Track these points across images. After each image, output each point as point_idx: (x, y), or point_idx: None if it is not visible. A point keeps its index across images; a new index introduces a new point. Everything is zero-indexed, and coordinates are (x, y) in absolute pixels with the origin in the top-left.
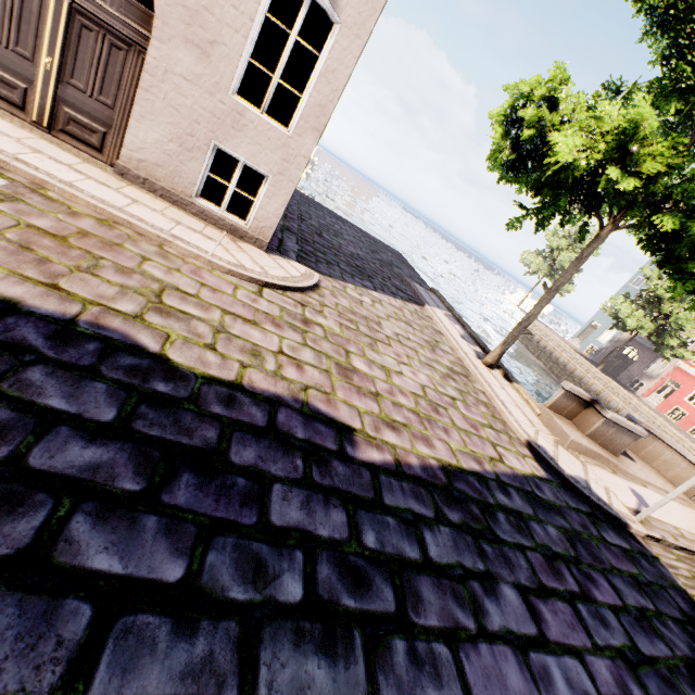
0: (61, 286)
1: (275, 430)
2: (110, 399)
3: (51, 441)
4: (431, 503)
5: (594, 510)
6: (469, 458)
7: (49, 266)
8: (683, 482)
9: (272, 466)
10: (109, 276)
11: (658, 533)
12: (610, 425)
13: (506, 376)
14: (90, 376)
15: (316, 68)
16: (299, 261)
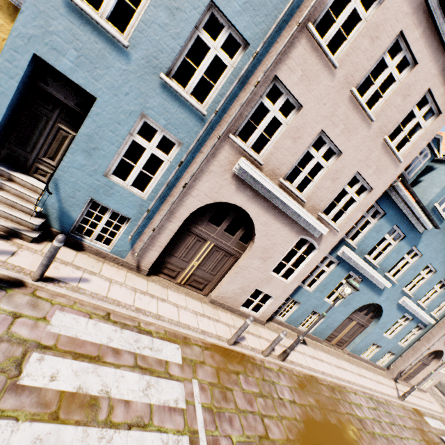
0: None
1: None
2: None
3: None
4: None
5: None
6: None
7: None
8: None
9: None
10: None
11: None
12: None
13: None
14: None
15: None
16: None
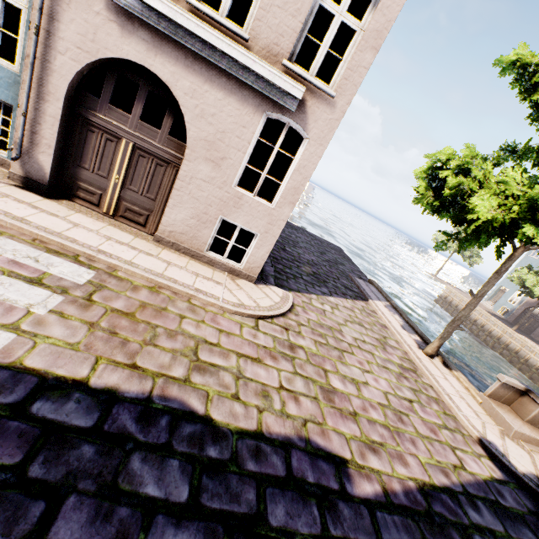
0: (138, 364)
1: (292, 478)
2: (182, 475)
3: (154, 533)
4: (420, 536)
5: None
6: (437, 471)
7: (128, 346)
8: None
9: (298, 521)
10: (163, 343)
11: None
12: None
13: (445, 363)
14: (167, 453)
15: (292, 166)
16: (275, 282)
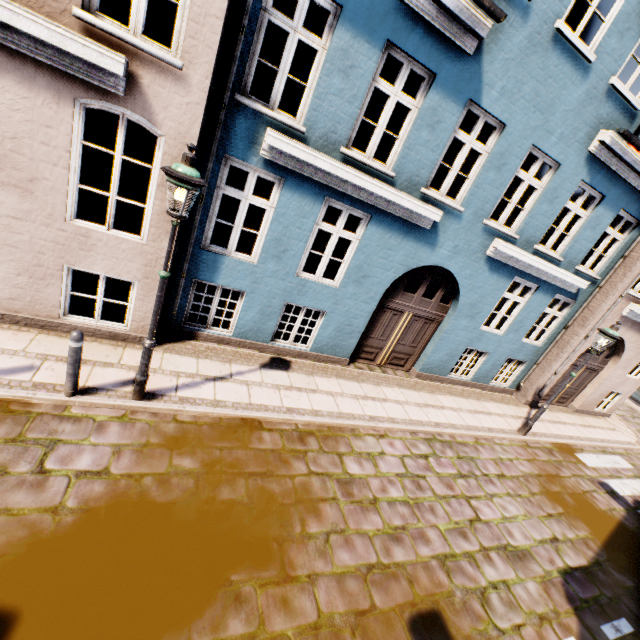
0: None
1: None
2: None
3: None
4: None
5: None
6: None
7: None
8: None
9: None
10: None
11: None
12: None
13: None
14: None
15: None
16: None
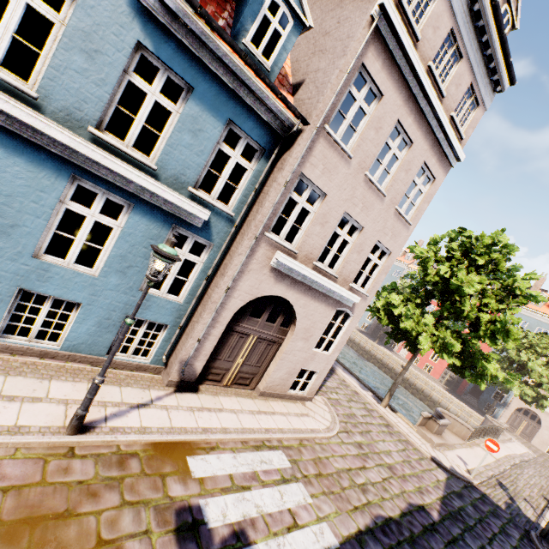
0: (354, 505)
1: (424, 526)
2: None
3: None
4: (455, 524)
5: (463, 482)
6: (437, 488)
7: (343, 497)
8: (460, 433)
9: (439, 544)
10: (344, 484)
11: (478, 478)
12: (440, 425)
13: (391, 408)
14: (402, 543)
15: (343, 330)
16: None
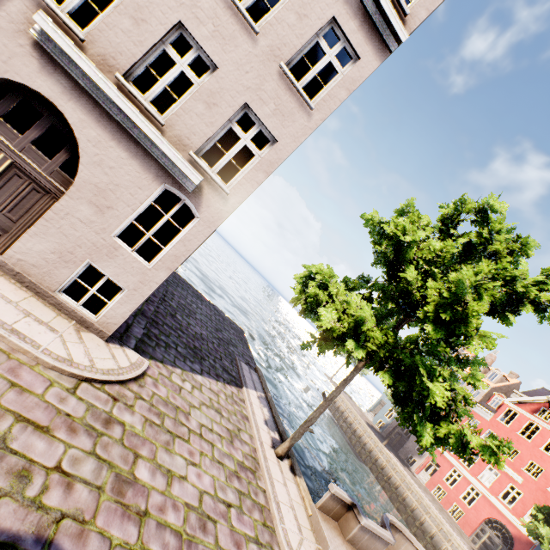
0: None
1: None
2: None
3: None
4: None
5: None
6: None
7: None
8: None
9: None
10: None
11: None
12: (365, 530)
13: (293, 467)
14: None
15: (178, 236)
16: (138, 346)
